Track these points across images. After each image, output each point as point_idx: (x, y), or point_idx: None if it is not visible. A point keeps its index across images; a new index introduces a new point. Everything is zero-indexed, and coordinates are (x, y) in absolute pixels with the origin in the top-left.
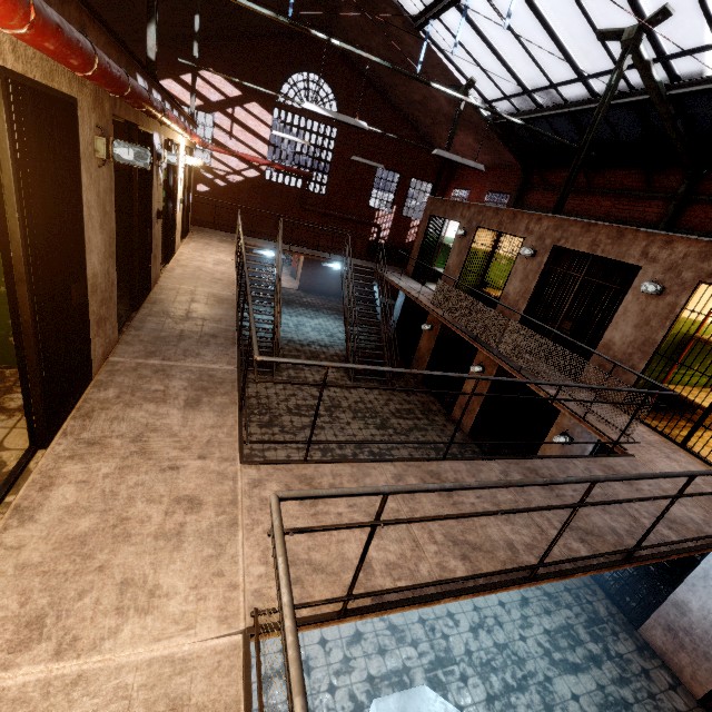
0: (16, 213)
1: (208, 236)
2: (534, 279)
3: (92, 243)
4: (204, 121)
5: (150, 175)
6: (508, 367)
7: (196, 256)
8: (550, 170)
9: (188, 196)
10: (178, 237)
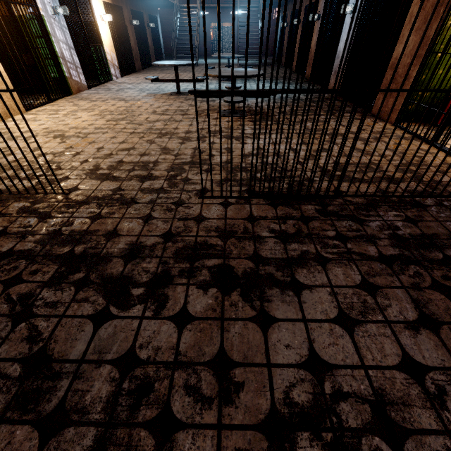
0: None
1: None
2: None
3: None
4: None
5: None
6: None
7: None
8: None
9: None
10: None
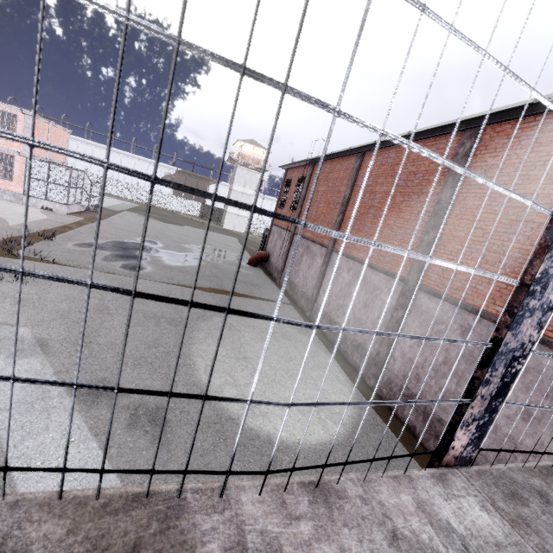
0: None
1: None
2: None
3: None
4: (252, 179)
5: None
6: None
7: None
8: None
9: None
10: None
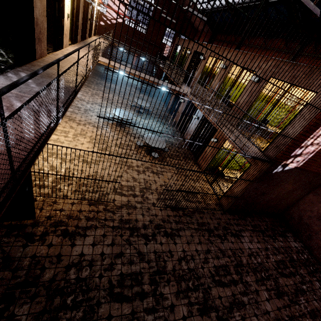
0: (76, 3)
1: (102, 38)
2: (189, 61)
3: (80, 15)
4: None
5: (88, 7)
6: (172, 79)
7: (97, 39)
8: (218, 34)
9: (97, 21)
10: (93, 33)
